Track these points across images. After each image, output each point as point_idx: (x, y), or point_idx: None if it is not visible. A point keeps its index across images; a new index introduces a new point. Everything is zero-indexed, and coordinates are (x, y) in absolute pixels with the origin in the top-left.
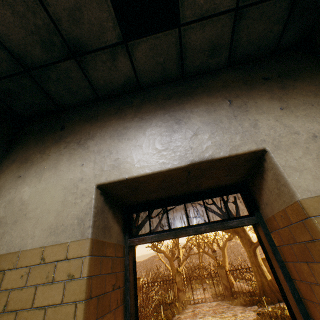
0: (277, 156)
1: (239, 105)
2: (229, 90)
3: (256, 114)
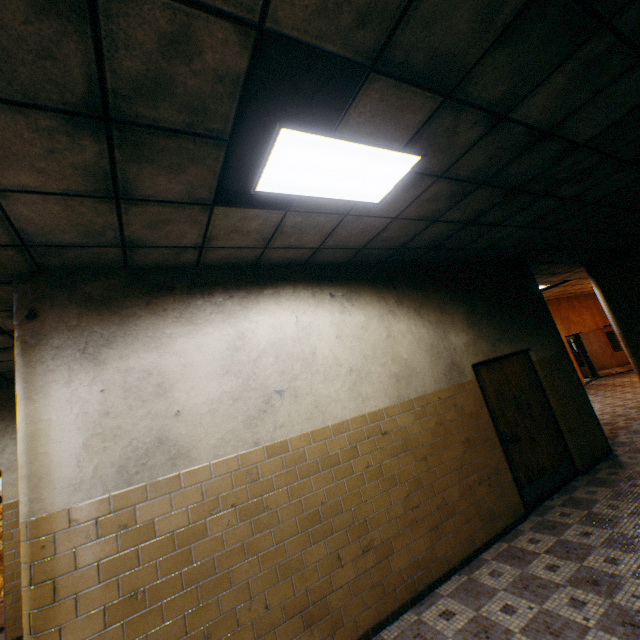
0: (5, 476)
1: (1, 429)
2: (1, 410)
3: (10, 439)
